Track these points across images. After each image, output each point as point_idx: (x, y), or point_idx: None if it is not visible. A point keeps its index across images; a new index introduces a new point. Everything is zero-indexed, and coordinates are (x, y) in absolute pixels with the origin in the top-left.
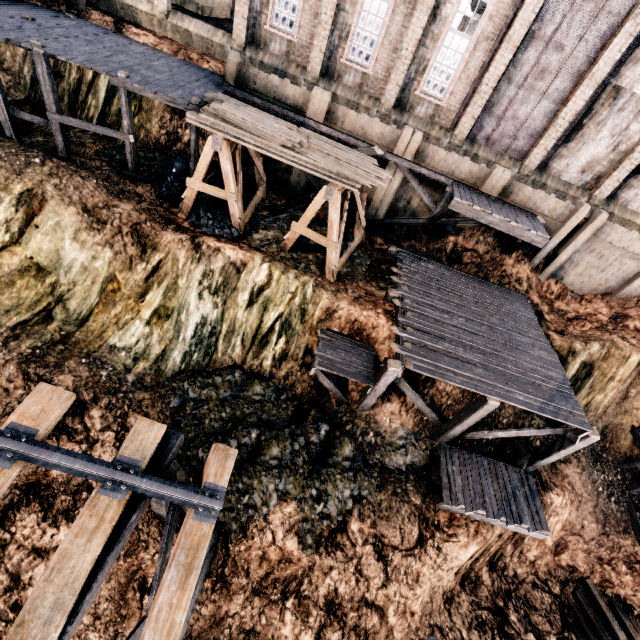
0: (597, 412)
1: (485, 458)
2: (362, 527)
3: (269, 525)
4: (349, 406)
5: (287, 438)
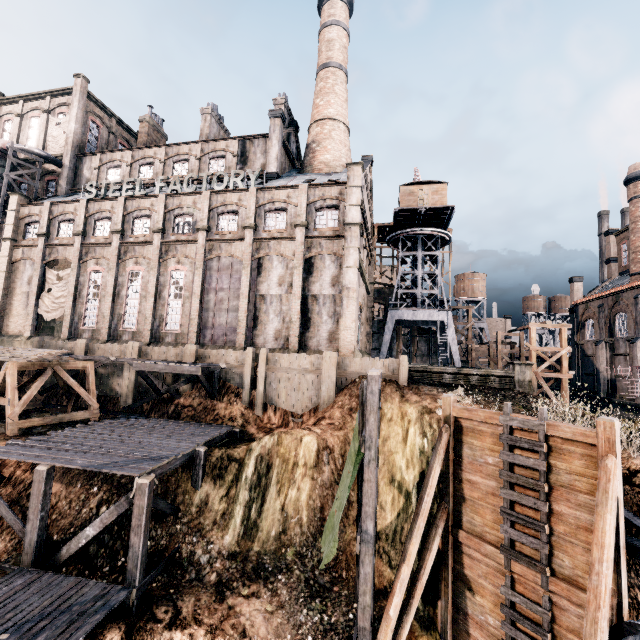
0: (301, 518)
1: (74, 577)
2: None
3: None
4: None
5: None
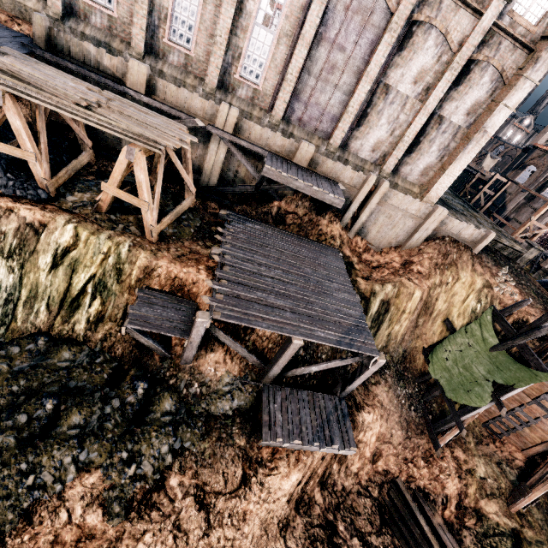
0: (397, 340)
1: (305, 391)
2: (183, 480)
3: (64, 503)
4: (173, 361)
5: (96, 403)
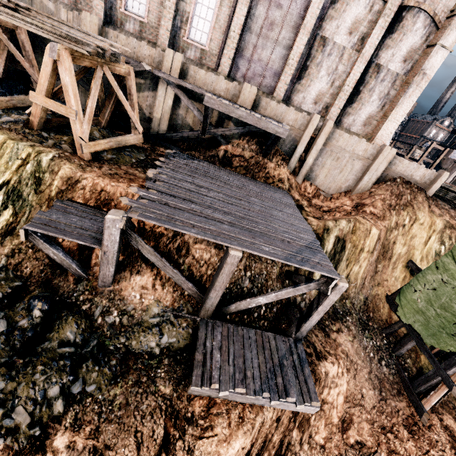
0: (356, 283)
1: (252, 330)
2: (75, 440)
3: None
4: (89, 283)
5: None
